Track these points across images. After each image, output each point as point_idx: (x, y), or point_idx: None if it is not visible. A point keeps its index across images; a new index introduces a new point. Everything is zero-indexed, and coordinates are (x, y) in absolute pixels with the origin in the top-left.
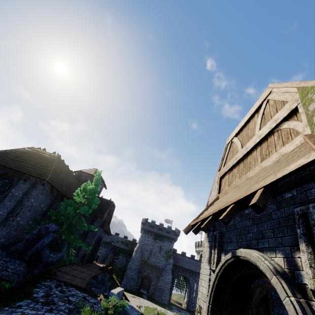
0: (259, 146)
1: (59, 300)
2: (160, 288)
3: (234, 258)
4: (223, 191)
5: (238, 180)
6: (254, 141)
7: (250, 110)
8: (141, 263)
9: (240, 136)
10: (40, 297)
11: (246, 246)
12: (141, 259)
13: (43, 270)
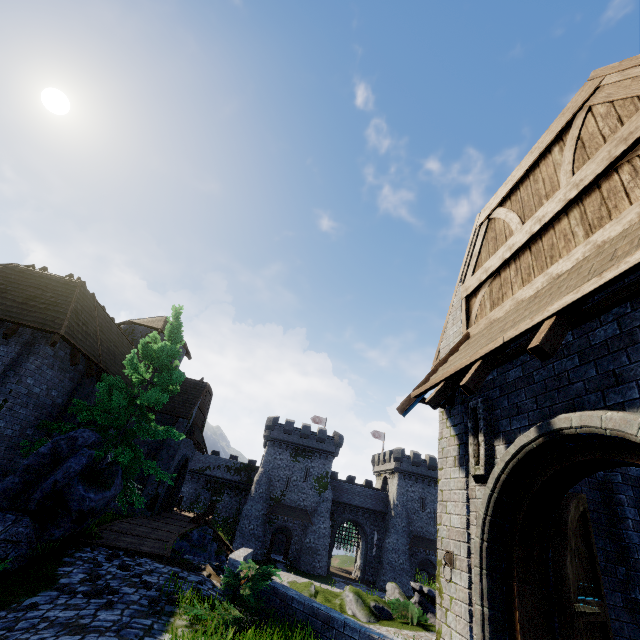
0: (574, 207)
1: (123, 584)
2: (310, 547)
3: (545, 438)
4: (478, 321)
5: (525, 287)
6: (563, 199)
7: (538, 141)
8: (268, 505)
9: (515, 202)
10: (76, 582)
11: (570, 411)
12: (269, 496)
13: (74, 529)
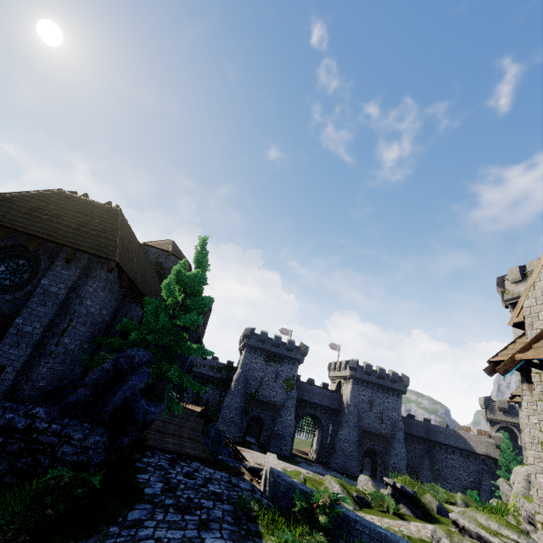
0: None
1: (198, 496)
2: (278, 433)
3: None
4: None
5: None
6: None
7: None
8: (245, 399)
9: None
10: (159, 493)
11: None
12: (246, 392)
13: (137, 436)
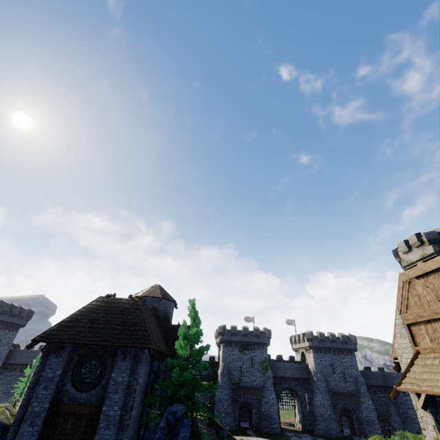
0: None
1: None
2: (266, 414)
3: None
4: (421, 343)
5: None
6: None
7: (436, 258)
8: (232, 389)
9: (427, 282)
10: None
11: None
12: (231, 382)
13: None
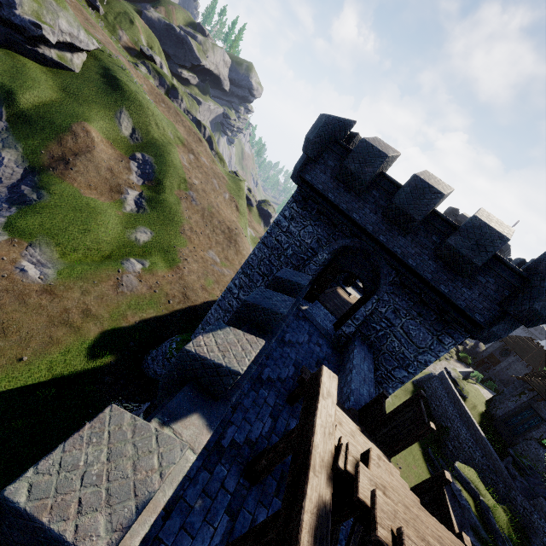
0: None
1: None
2: None
3: None
4: None
5: None
6: None
7: None
8: None
9: None
10: None
11: None
12: None
13: None
